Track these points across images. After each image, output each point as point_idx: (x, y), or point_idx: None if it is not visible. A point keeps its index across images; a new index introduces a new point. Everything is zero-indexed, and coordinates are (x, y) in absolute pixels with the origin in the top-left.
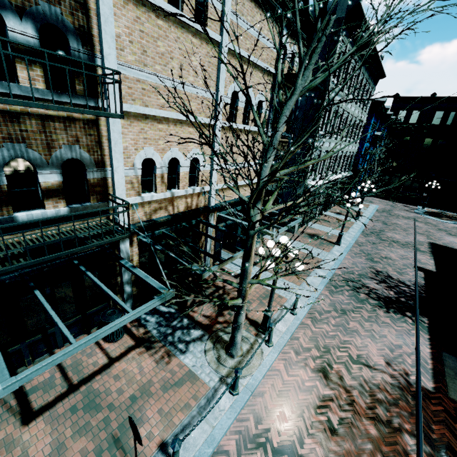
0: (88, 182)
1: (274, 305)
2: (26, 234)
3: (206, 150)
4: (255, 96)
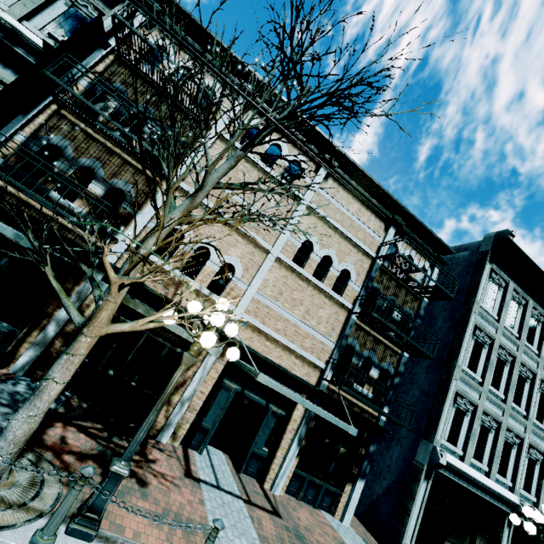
0: (118, 210)
1: (174, 543)
2: (44, 207)
3: (249, 267)
4: (340, 263)
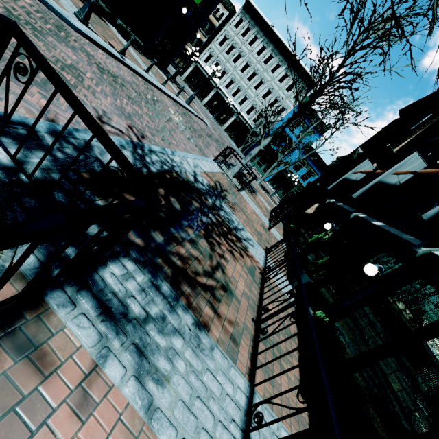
0: None
1: None
2: None
3: None
4: None
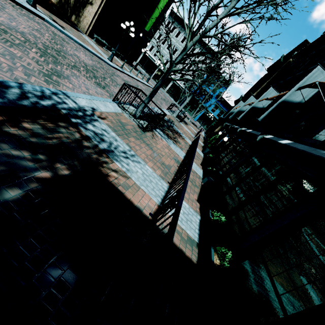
0: None
1: None
2: None
3: None
4: None
